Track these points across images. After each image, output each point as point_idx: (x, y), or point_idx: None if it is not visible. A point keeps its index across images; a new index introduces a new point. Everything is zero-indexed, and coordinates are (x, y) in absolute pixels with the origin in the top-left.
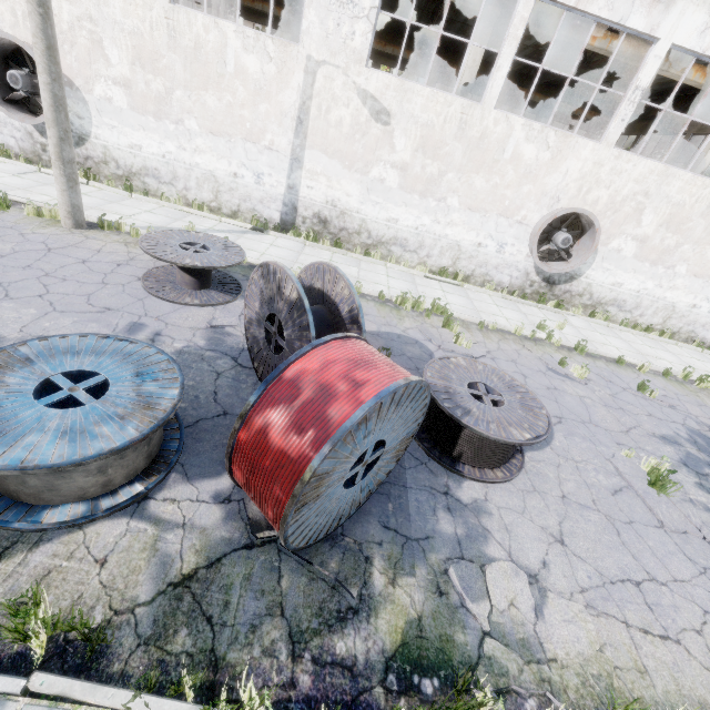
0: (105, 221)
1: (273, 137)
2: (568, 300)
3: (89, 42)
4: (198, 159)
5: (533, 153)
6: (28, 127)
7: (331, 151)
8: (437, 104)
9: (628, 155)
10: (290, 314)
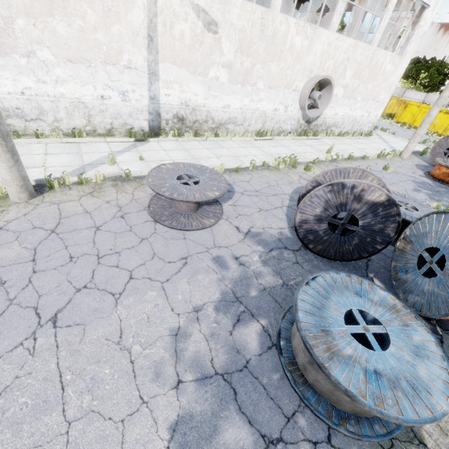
0: (55, 181)
1: (129, 56)
2: (316, 129)
3: None
4: (61, 89)
5: (300, 43)
6: None
7: (178, 61)
8: (247, 13)
9: (341, 37)
10: (370, 210)
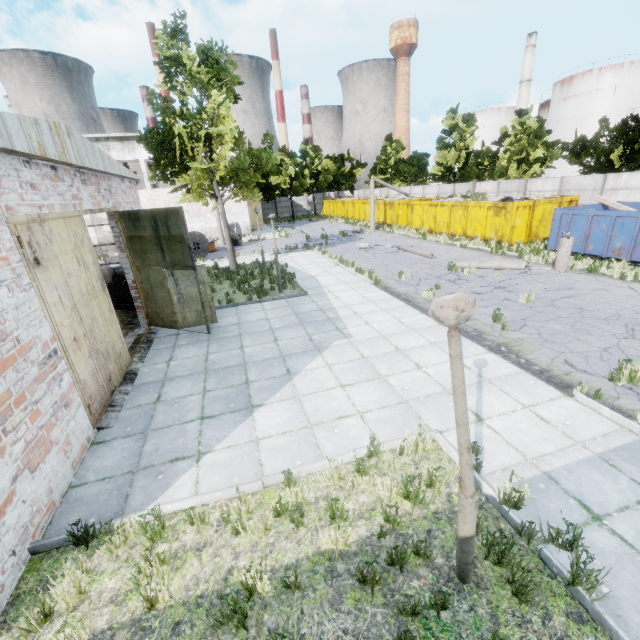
0: None
1: None
2: None
3: None
4: None
5: None
6: None
7: None
8: None
9: (158, 190)
10: None
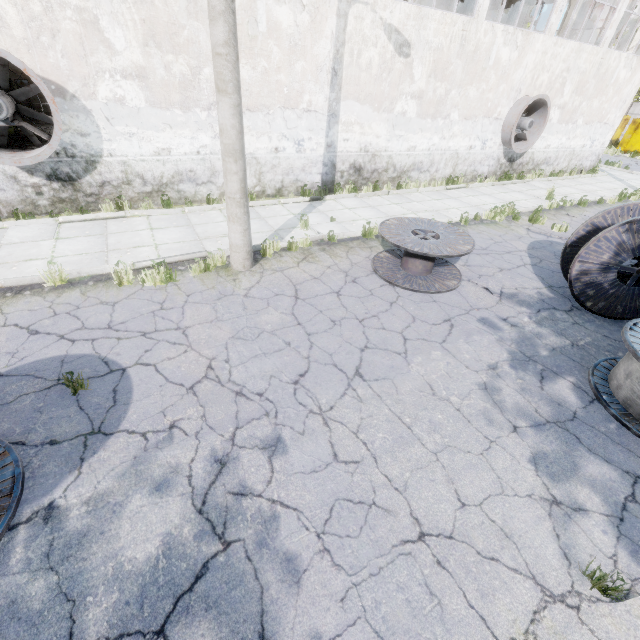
0: (271, 246)
1: (310, 96)
2: (520, 170)
3: (78, 25)
4: None
5: (507, 55)
6: (6, 168)
7: (362, 97)
8: (445, 26)
9: (561, 41)
10: None
